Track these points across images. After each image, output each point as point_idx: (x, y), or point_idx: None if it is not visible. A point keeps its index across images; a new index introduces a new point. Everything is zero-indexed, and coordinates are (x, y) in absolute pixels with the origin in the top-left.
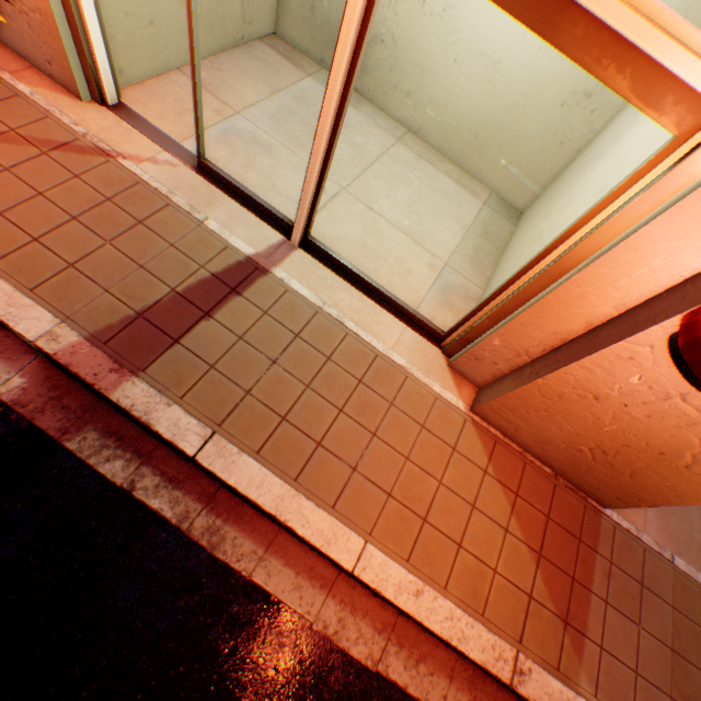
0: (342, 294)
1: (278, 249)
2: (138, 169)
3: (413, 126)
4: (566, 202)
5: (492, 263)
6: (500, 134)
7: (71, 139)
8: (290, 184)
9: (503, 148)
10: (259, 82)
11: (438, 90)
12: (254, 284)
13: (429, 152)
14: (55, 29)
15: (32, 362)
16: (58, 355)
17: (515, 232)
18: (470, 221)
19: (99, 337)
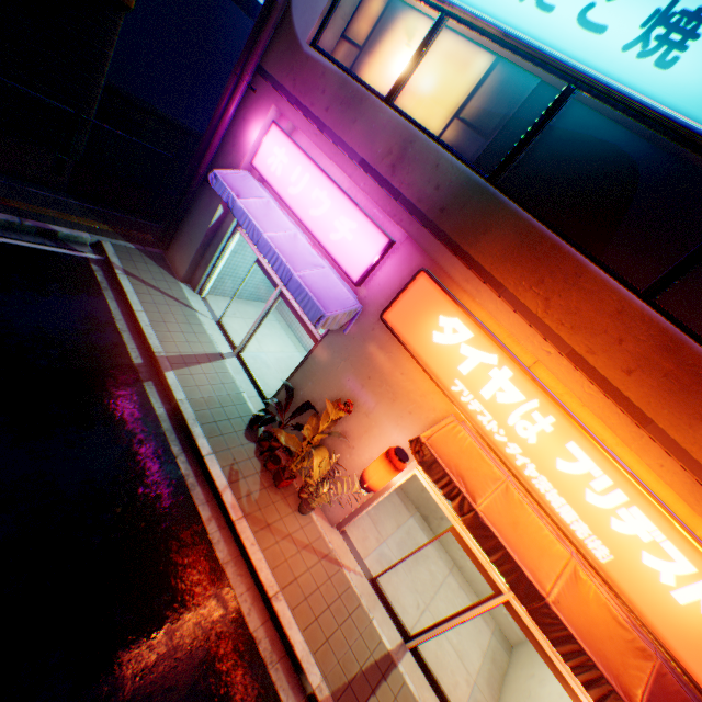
0: (427, 691)
1: (400, 646)
2: (349, 575)
3: (458, 562)
4: (542, 677)
5: (498, 686)
6: None
7: (328, 550)
8: (405, 597)
9: None
10: (392, 518)
11: None
12: (391, 671)
13: (464, 582)
14: (347, 511)
15: (302, 696)
16: (322, 701)
17: (510, 664)
18: (485, 645)
19: (335, 693)
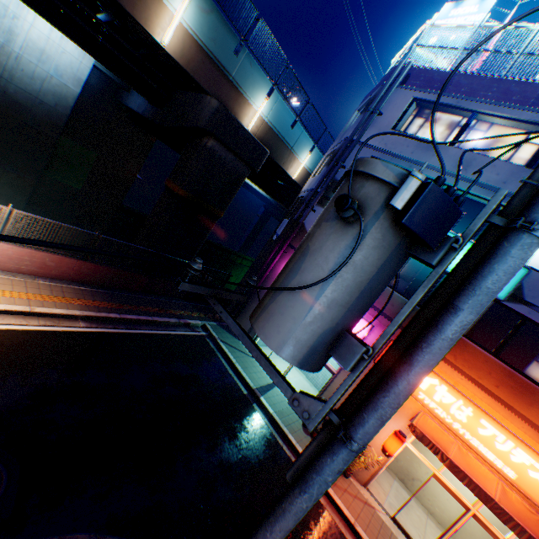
0: None
1: None
2: (380, 514)
3: (429, 509)
4: None
5: None
6: (464, 528)
7: (365, 499)
8: (410, 529)
9: (466, 534)
10: (385, 480)
11: (440, 503)
12: None
13: (437, 523)
14: (369, 473)
15: None
16: None
17: None
18: None
19: None
